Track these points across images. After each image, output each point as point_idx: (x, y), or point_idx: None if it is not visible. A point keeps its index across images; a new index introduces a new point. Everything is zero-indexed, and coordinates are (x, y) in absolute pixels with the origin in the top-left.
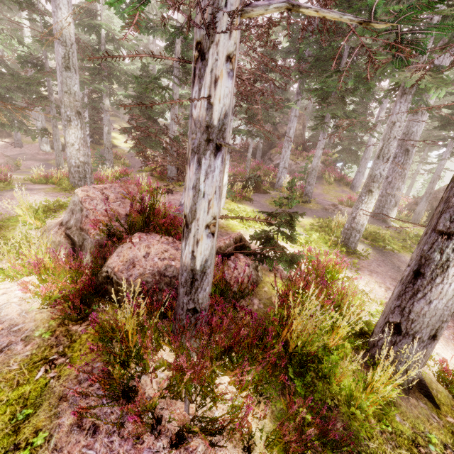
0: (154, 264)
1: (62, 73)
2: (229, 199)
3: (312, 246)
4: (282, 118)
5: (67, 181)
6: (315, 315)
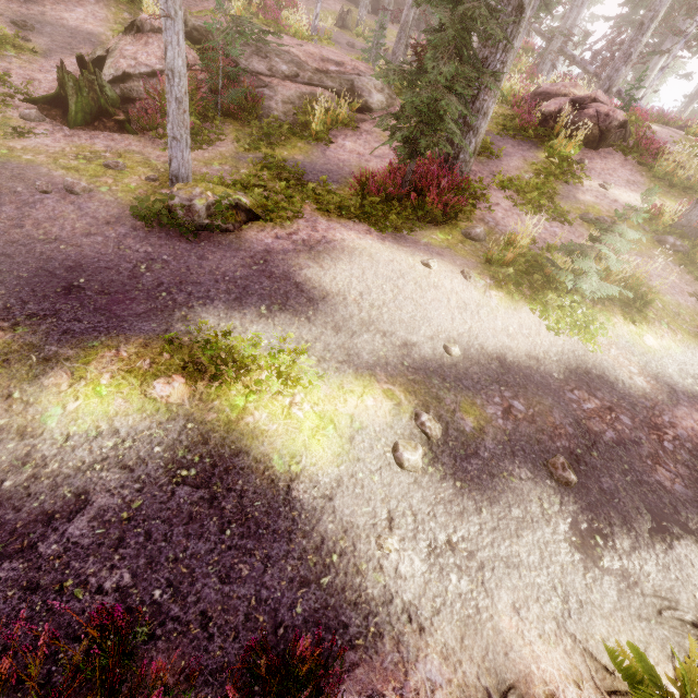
0: None
1: None
2: None
3: None
4: None
5: None
6: None
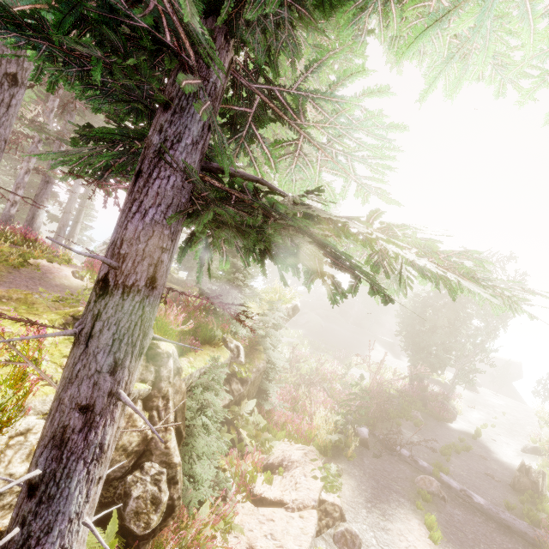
0: None
1: None
2: None
3: None
4: None
5: None
6: None
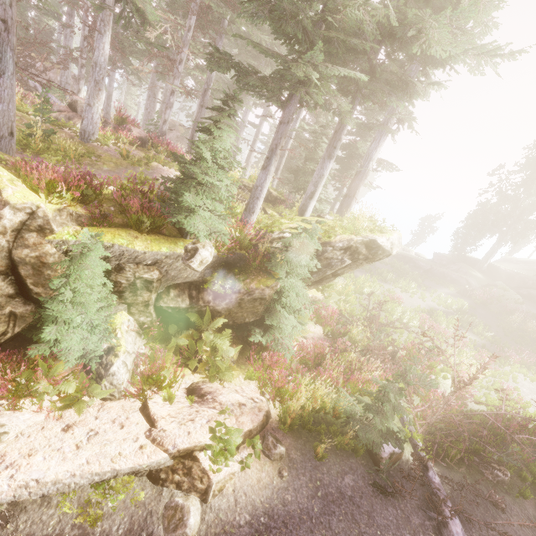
0: (144, 134)
1: None
2: None
3: None
4: None
5: None
6: None
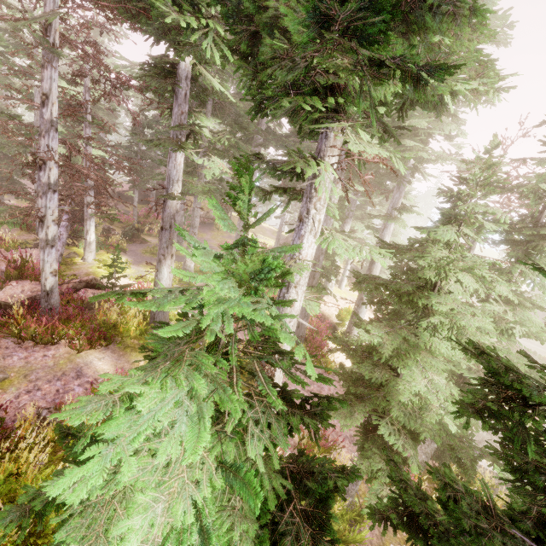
0: (28, 294)
1: None
2: (105, 251)
3: None
4: None
5: None
6: (127, 312)
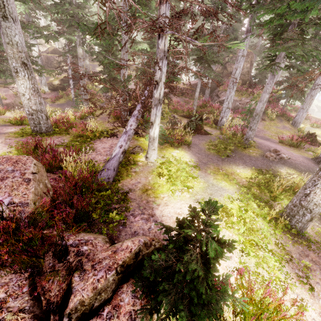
0: None
1: (0, 23)
2: (168, 143)
3: (246, 221)
4: (231, 57)
5: (29, 126)
6: None
